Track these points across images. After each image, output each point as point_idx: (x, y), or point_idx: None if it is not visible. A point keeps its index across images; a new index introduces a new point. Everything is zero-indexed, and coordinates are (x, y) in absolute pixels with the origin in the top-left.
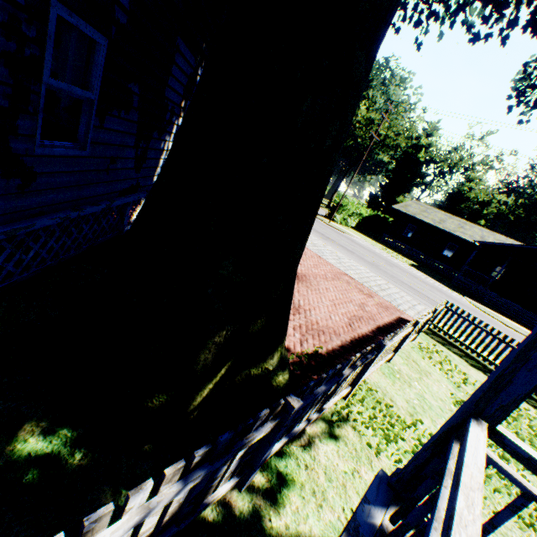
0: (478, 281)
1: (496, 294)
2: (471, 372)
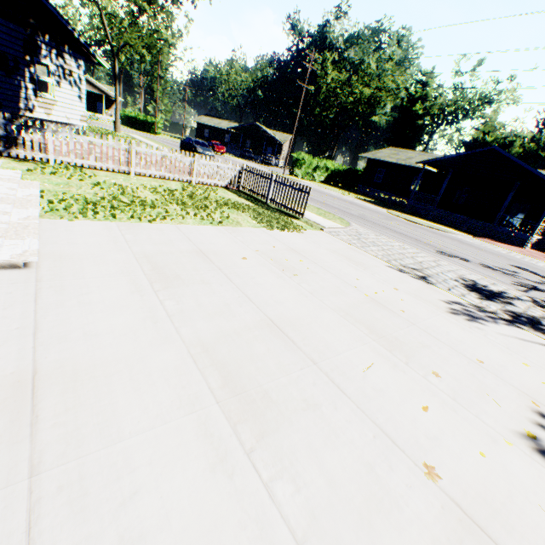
0: (445, 208)
1: (443, 210)
2: (228, 196)
